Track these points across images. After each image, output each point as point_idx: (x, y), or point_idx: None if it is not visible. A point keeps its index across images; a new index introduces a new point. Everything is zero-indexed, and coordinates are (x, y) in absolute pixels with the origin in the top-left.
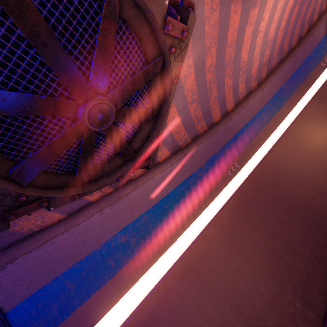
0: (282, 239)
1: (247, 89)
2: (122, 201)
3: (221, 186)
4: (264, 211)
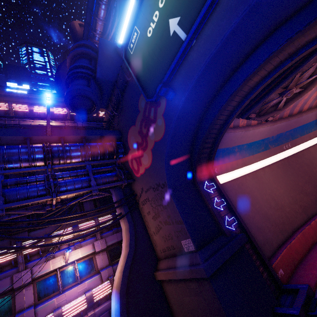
0: (301, 187)
1: None
2: (247, 132)
3: (277, 152)
4: (297, 173)
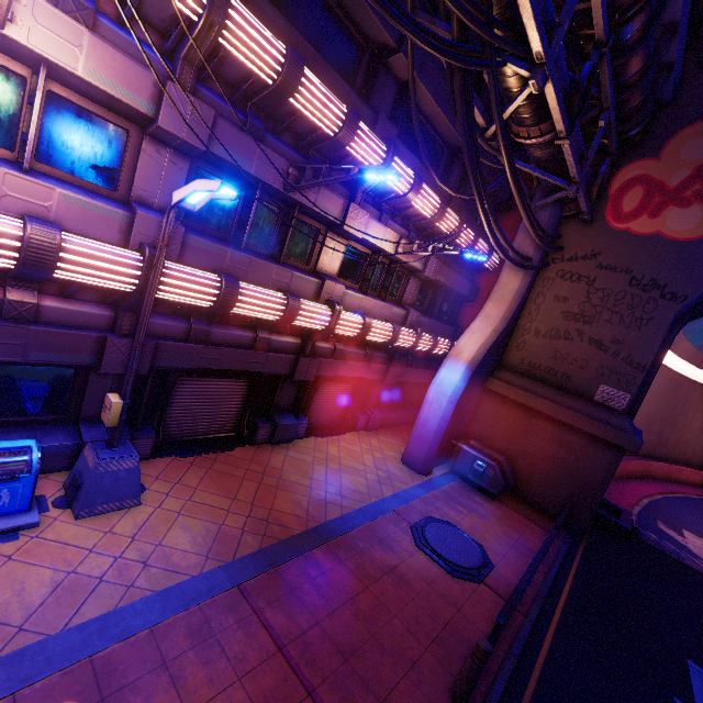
0: (654, 421)
1: None
2: None
3: (695, 362)
4: (669, 403)
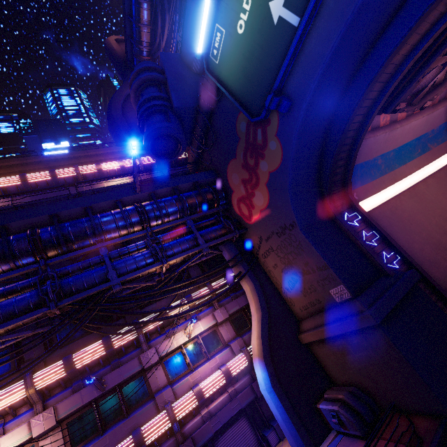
0: None
1: None
2: (393, 132)
3: (443, 152)
4: None
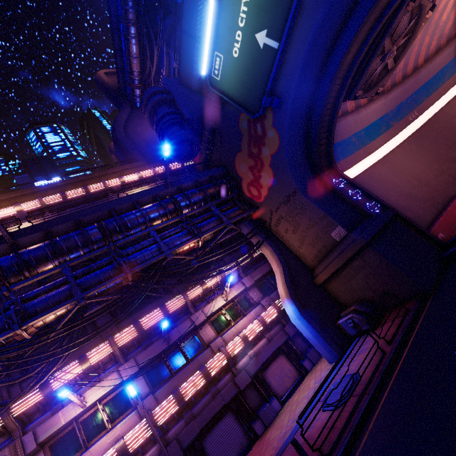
0: (445, 156)
1: (436, 47)
2: (359, 115)
3: (403, 126)
4: (435, 142)
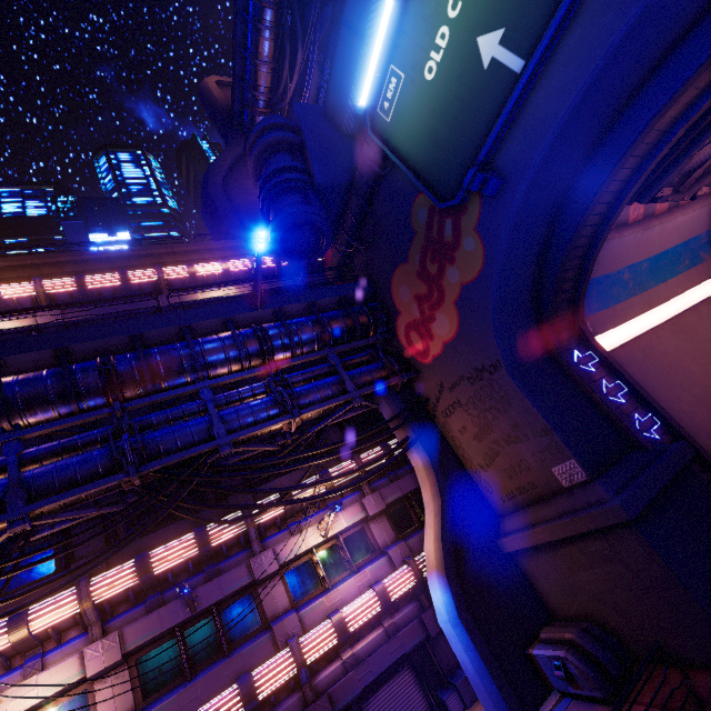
0: None
1: None
2: (648, 232)
3: None
4: None
